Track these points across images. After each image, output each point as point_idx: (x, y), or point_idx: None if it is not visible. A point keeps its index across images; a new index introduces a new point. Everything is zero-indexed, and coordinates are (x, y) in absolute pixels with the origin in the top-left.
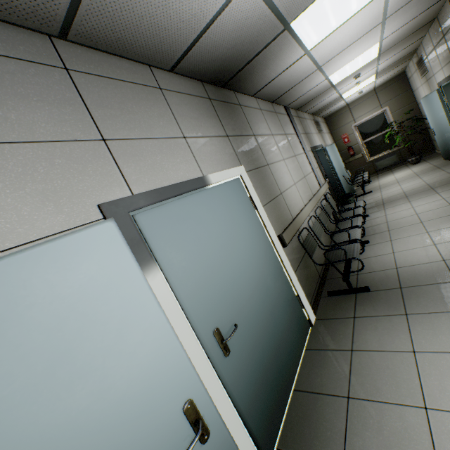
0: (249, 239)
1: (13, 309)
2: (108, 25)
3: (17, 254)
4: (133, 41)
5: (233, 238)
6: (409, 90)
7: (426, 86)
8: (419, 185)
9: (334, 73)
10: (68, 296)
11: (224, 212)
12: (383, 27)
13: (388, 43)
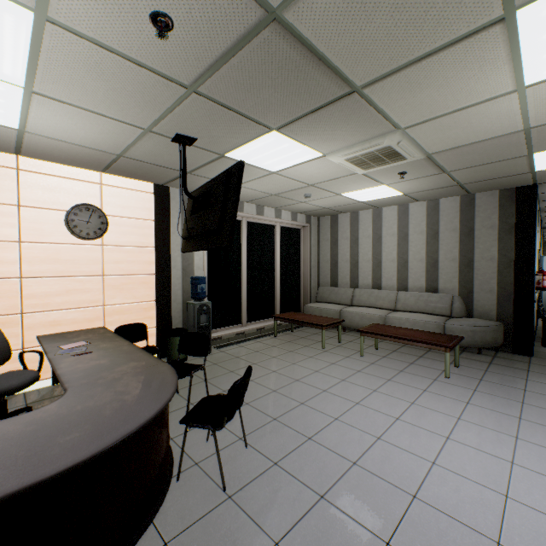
0: None
1: None
2: None
3: None
4: None
5: None
6: None
7: None
8: None
9: None
10: None
11: None
12: None
13: None
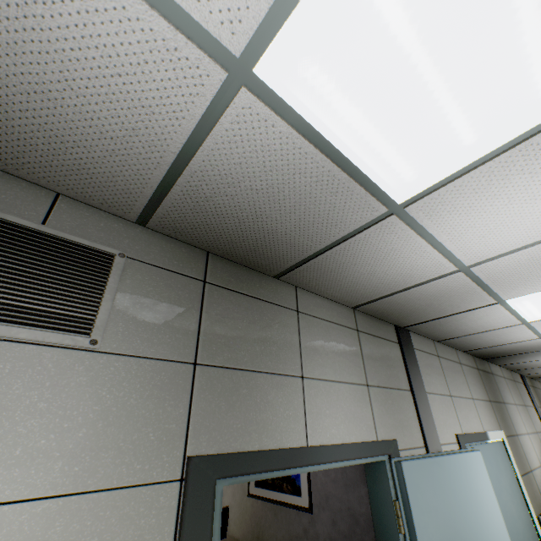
0: (515, 502)
1: (466, 476)
2: (459, 341)
3: (463, 452)
4: (461, 344)
5: (506, 494)
6: None
7: None
8: None
9: None
10: (475, 481)
11: (498, 467)
12: None
13: None
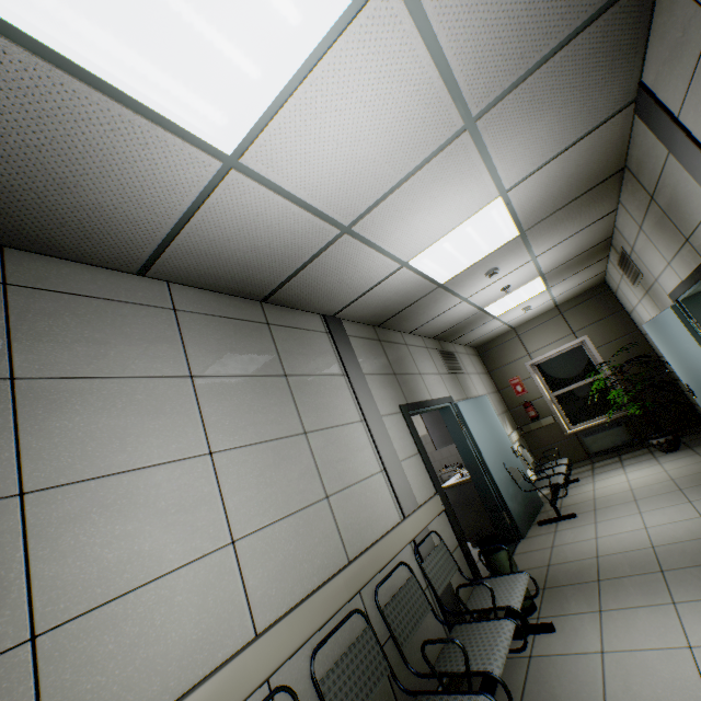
0: None
1: None
2: None
3: None
4: None
5: None
6: (621, 310)
7: (648, 302)
8: (691, 529)
9: (418, 255)
10: None
11: None
12: (486, 151)
13: (530, 206)
